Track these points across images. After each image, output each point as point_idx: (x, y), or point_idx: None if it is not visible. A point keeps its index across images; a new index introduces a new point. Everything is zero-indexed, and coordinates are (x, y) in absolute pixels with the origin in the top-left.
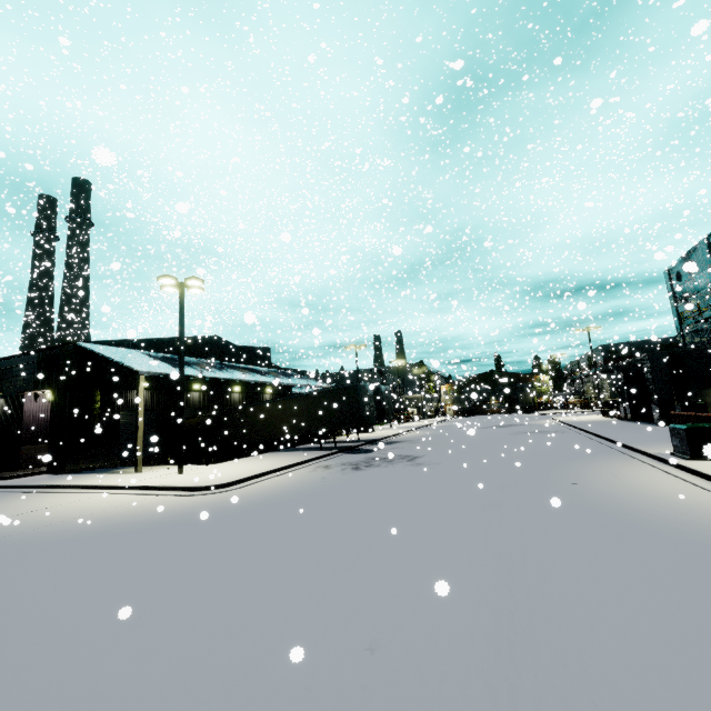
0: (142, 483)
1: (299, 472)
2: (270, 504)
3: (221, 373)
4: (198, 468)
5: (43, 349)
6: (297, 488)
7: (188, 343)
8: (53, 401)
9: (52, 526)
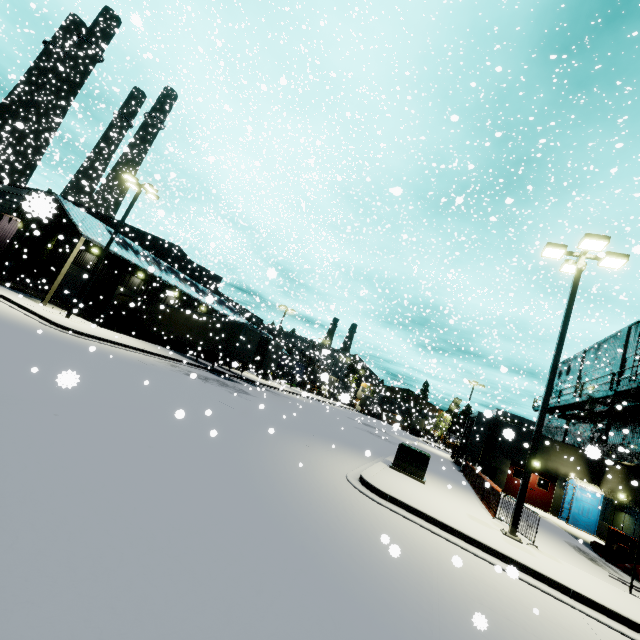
0: (27, 306)
1: (148, 357)
2: (79, 348)
3: (158, 271)
4: (87, 323)
5: (34, 189)
6: (120, 356)
7: (151, 240)
8: (19, 229)
9: None
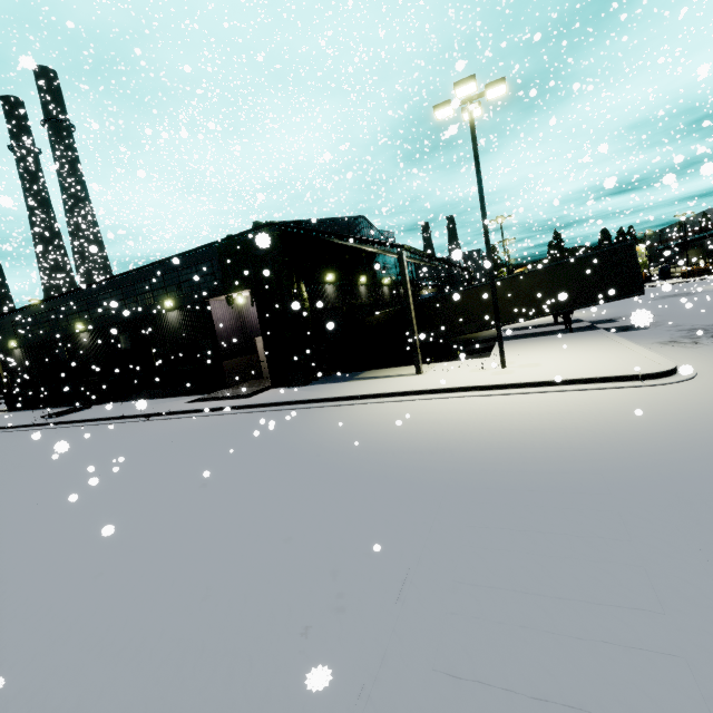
0: (519, 380)
1: (673, 350)
2: None
3: None
4: (489, 361)
5: (225, 239)
6: None
7: (347, 226)
8: (258, 303)
9: (636, 439)
